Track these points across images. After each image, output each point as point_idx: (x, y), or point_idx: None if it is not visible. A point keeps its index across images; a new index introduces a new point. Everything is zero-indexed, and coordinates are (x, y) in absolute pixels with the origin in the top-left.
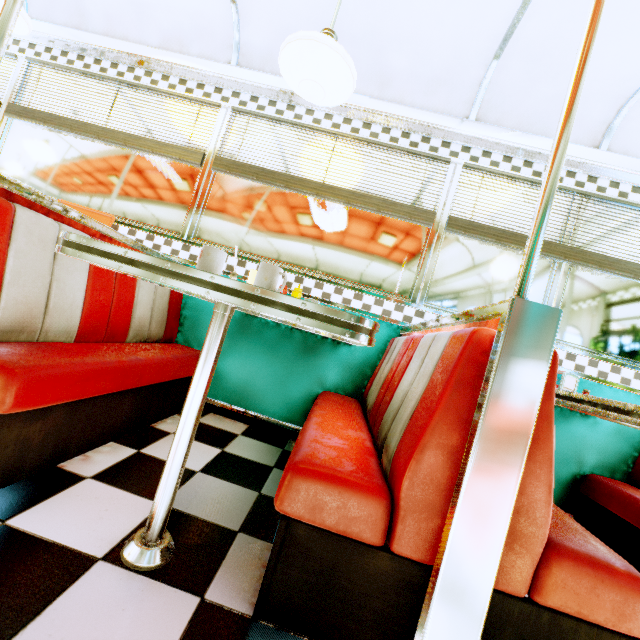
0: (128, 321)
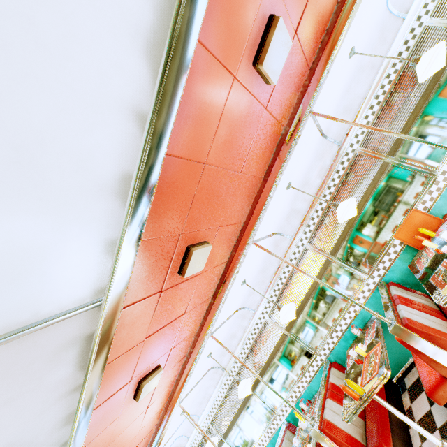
0: None
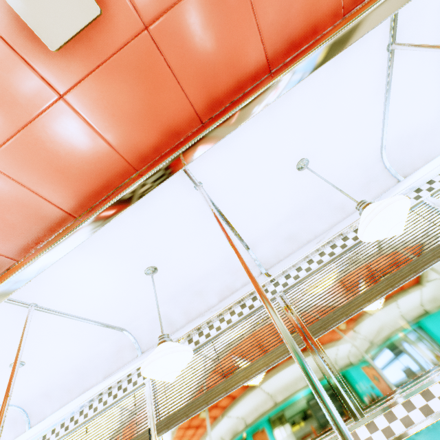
0: None
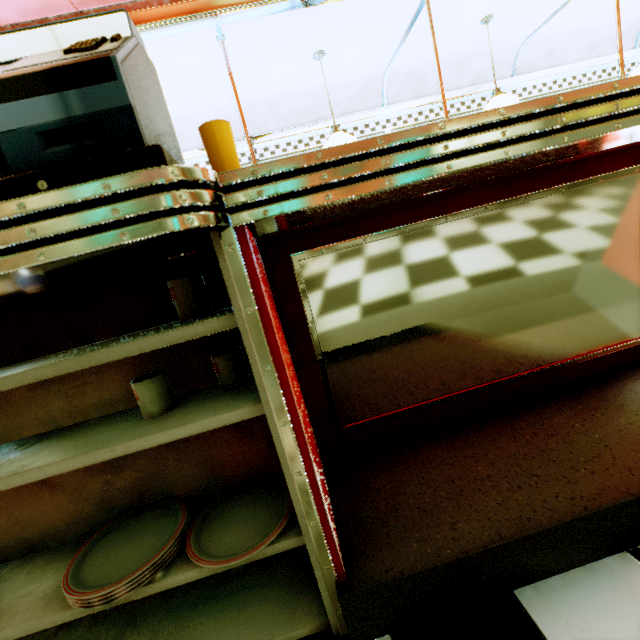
0: None
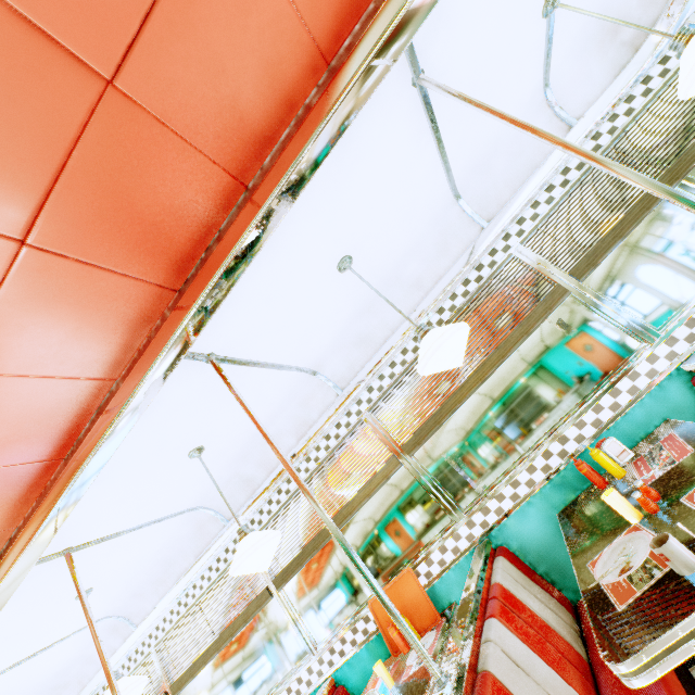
0: (564, 641)
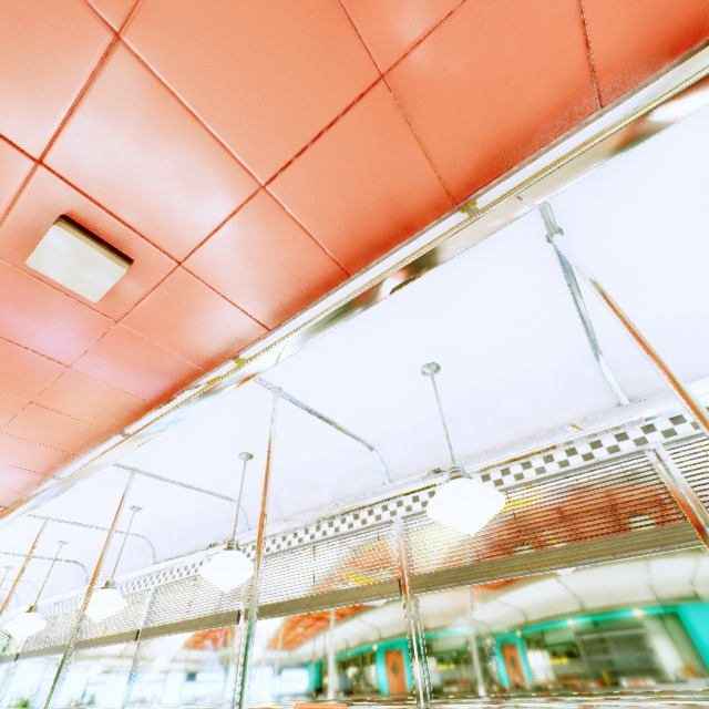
0: None
